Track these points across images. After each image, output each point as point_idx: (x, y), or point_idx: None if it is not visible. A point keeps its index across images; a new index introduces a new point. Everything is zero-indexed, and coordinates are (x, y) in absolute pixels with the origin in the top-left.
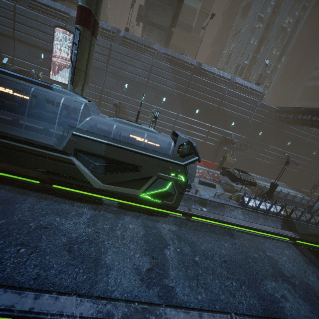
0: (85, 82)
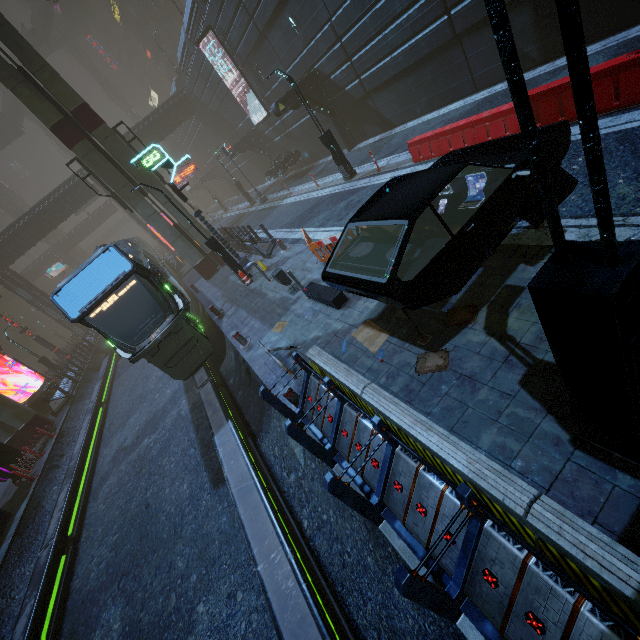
0: (146, 188)
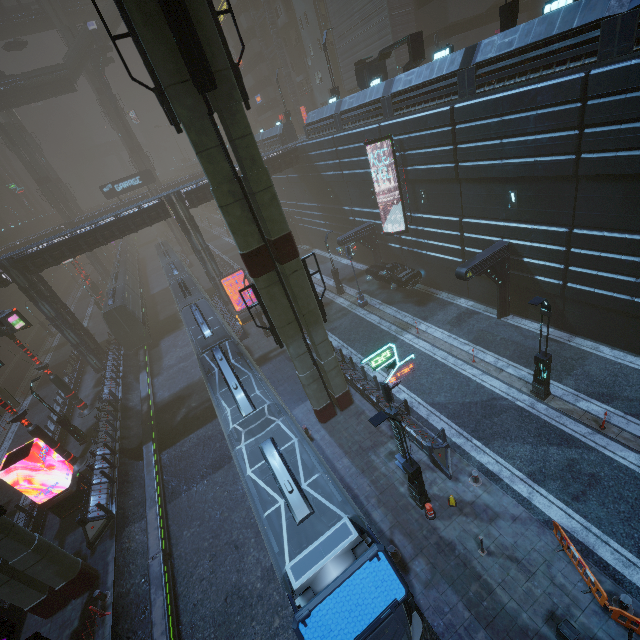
0: (308, 327)
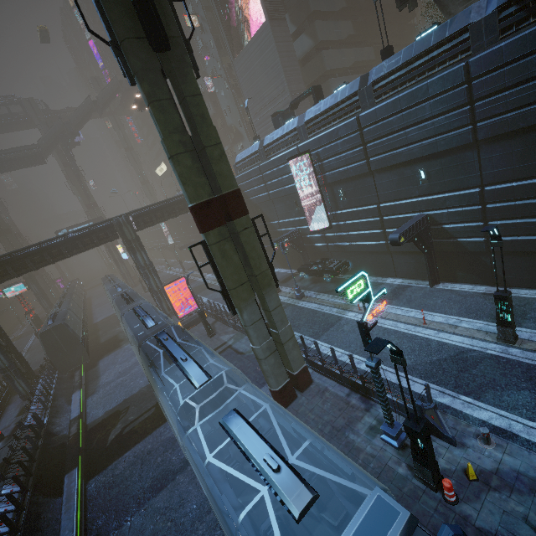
0: (262, 290)
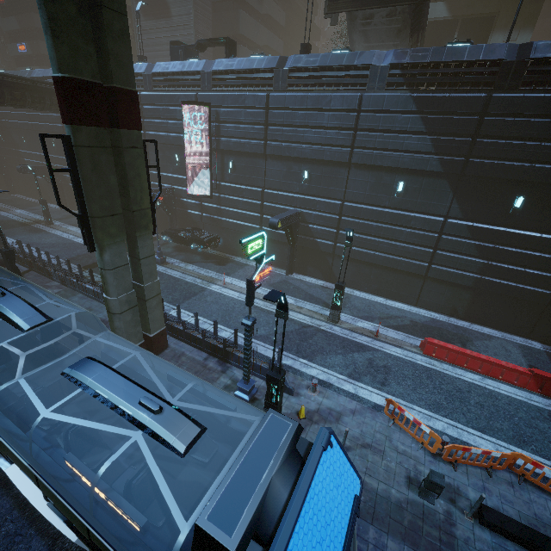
0: (136, 230)
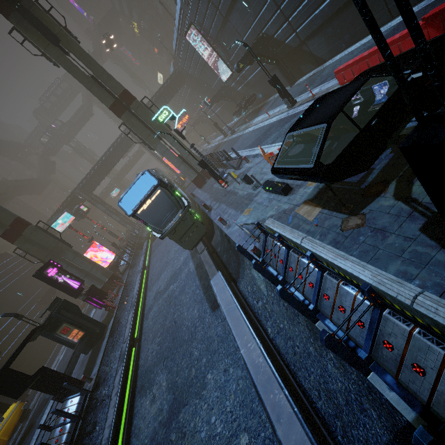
0: (161, 135)
